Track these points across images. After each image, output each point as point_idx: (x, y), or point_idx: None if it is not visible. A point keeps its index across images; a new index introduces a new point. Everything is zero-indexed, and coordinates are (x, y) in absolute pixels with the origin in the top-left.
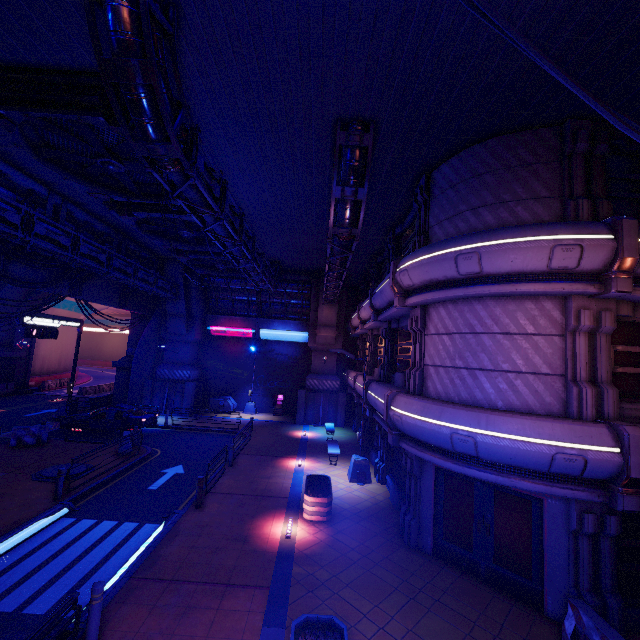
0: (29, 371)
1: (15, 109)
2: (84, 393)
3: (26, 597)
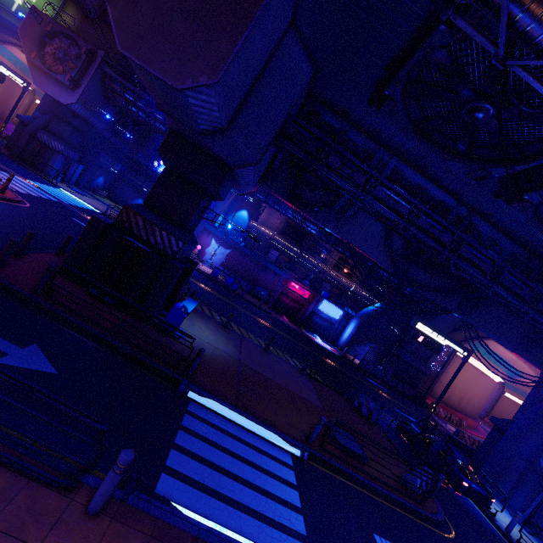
0: (430, 390)
1: (391, 82)
2: (459, 436)
3: (189, 448)
